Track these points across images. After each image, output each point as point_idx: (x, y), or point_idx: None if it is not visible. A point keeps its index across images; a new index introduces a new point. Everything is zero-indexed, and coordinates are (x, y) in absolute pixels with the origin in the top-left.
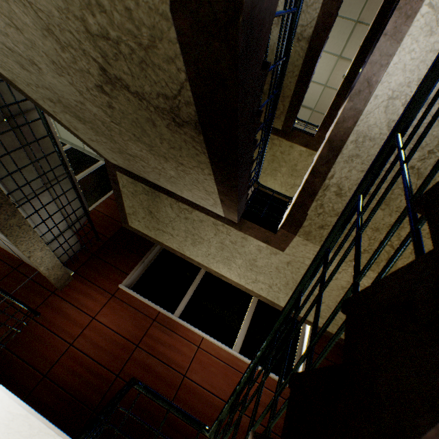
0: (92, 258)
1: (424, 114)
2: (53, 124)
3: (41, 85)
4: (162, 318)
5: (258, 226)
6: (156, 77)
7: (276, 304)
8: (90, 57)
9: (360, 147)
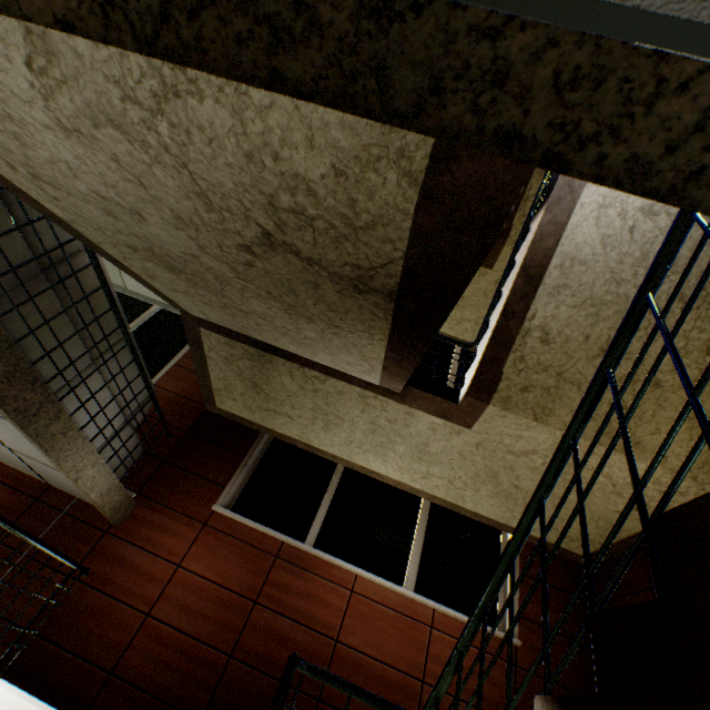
0: (162, 466)
1: (683, 279)
2: None
3: (128, 232)
4: (289, 552)
5: (431, 394)
6: (354, 250)
7: (461, 507)
8: (253, 222)
9: (568, 274)
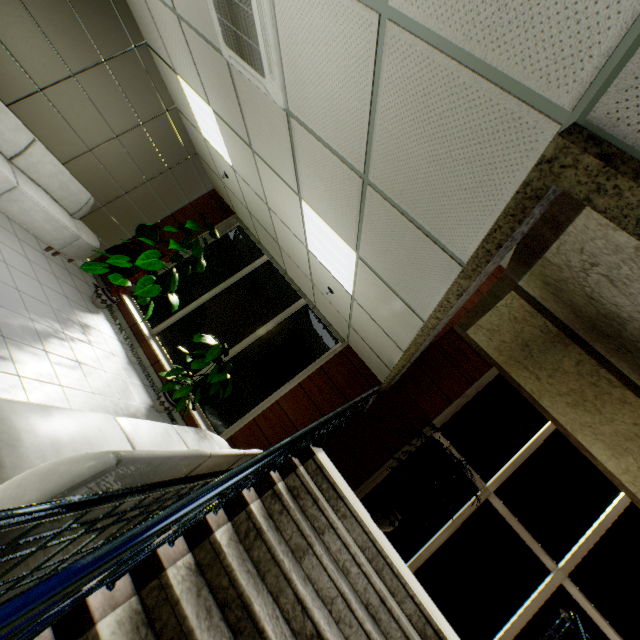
0: None
1: None
2: (253, 226)
3: None
4: None
5: None
6: None
7: None
8: None
9: None
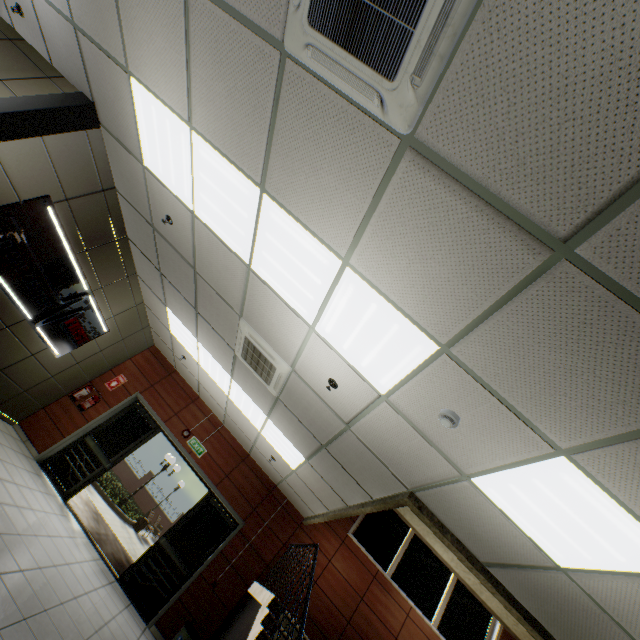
0: None
1: None
2: None
3: None
4: (380, 577)
5: None
6: None
7: (476, 593)
8: None
9: None
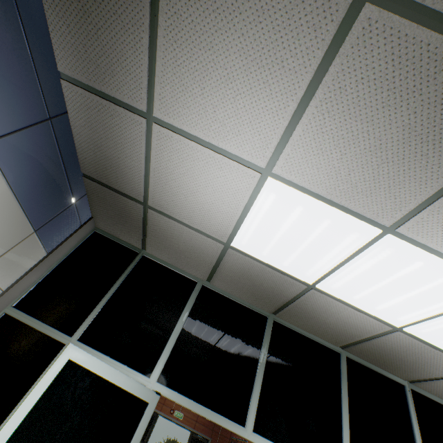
0: None
1: None
2: None
3: None
4: None
5: None
6: None
7: None
8: None
9: None
